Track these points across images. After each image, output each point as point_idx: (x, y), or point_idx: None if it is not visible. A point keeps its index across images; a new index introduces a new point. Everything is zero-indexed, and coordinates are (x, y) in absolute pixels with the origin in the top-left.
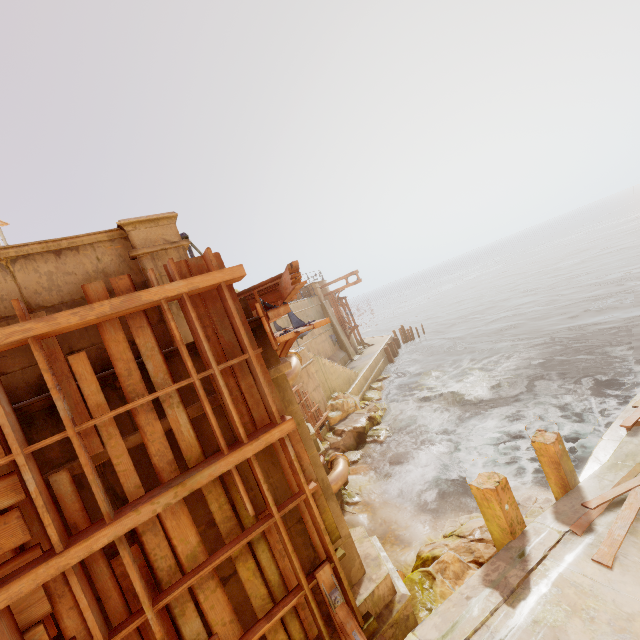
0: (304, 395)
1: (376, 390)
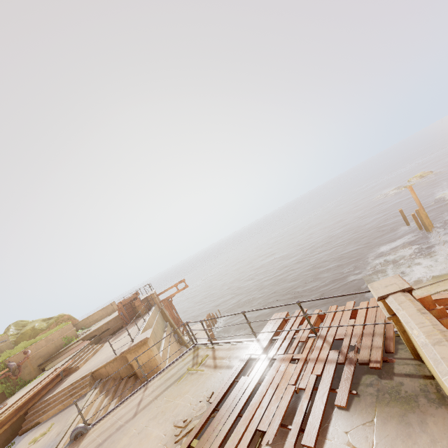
0: None
1: None
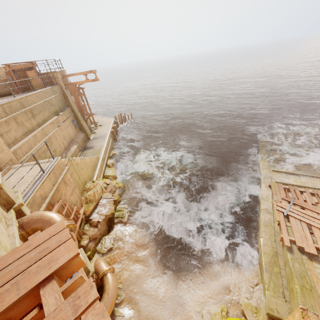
0: (63, 207)
1: (111, 167)
